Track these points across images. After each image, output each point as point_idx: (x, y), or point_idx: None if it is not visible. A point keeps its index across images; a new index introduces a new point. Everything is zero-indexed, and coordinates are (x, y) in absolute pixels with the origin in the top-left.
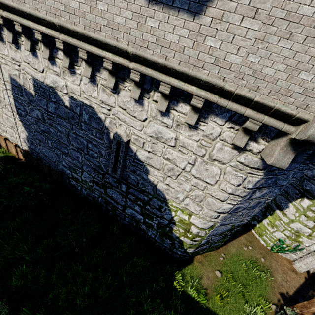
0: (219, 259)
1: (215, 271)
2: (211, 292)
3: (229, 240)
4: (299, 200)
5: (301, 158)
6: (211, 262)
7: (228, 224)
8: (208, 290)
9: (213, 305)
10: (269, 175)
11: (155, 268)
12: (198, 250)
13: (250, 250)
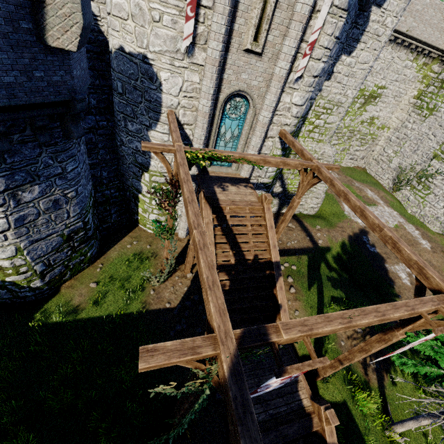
0: (96, 272)
1: (90, 285)
2: (86, 304)
3: (110, 248)
4: (143, 176)
5: (8, 144)
6: (85, 279)
7: (46, 237)
8: (82, 305)
9: (87, 314)
10: (1, 172)
11: (1, 326)
12: (52, 278)
13: (135, 245)
